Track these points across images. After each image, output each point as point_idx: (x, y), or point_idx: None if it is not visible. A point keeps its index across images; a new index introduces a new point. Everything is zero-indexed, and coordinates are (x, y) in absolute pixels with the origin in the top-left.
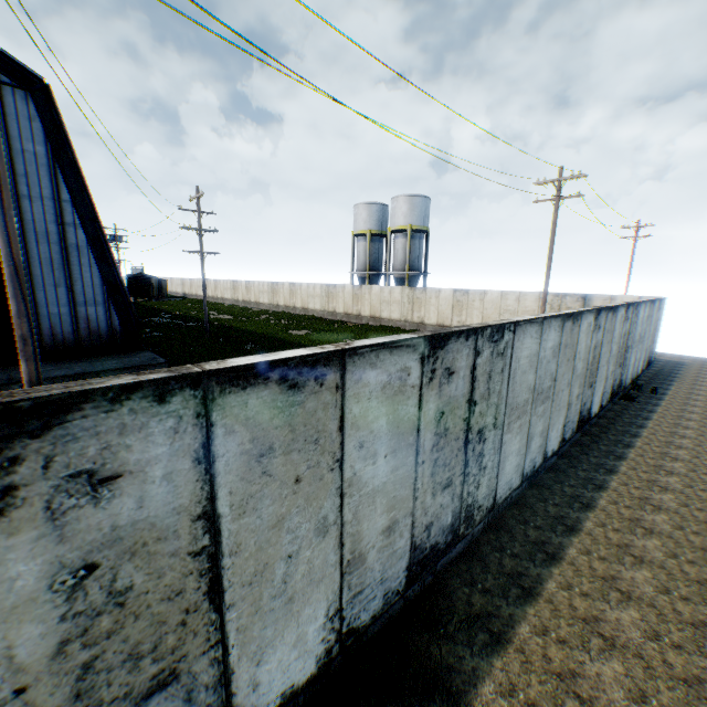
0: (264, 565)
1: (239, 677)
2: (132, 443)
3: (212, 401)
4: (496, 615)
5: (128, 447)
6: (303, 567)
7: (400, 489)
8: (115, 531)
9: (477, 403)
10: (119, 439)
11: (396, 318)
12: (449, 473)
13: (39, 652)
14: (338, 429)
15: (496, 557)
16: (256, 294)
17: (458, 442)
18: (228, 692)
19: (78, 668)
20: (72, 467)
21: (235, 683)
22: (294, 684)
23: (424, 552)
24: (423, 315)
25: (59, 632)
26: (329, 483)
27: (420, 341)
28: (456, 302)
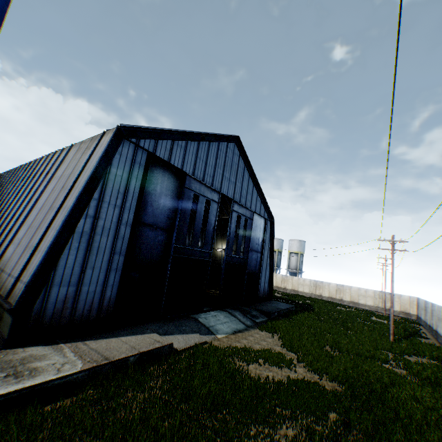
0: None
1: None
2: None
3: None
4: None
5: None
6: None
7: None
8: None
9: None
10: None
11: (306, 292)
12: None
13: None
14: None
15: None
16: None
17: None
18: None
19: None
20: None
21: None
22: None
23: None
24: (321, 292)
25: None
26: None
27: None
28: (338, 289)
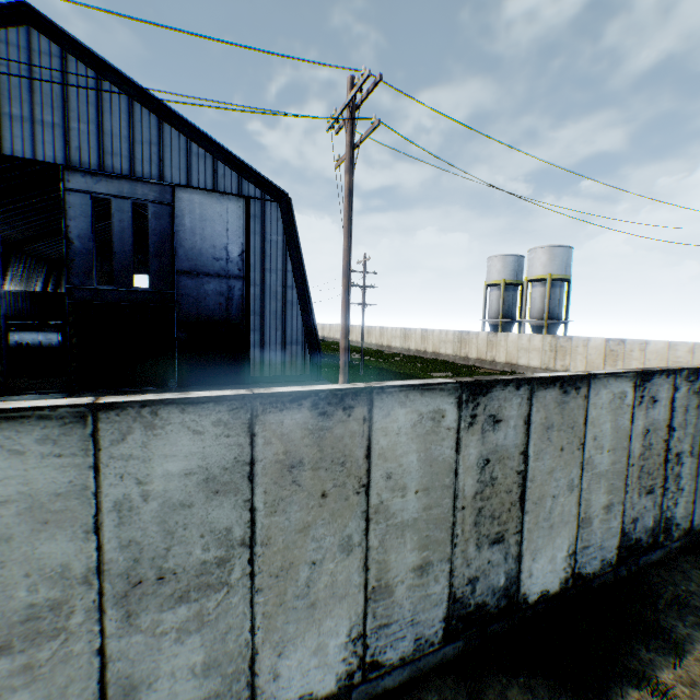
0: (542, 495)
1: (524, 562)
2: (506, 406)
3: (533, 393)
4: None
5: (505, 408)
6: (558, 508)
7: (615, 480)
8: (496, 447)
9: (674, 430)
10: (503, 403)
11: (534, 366)
12: (650, 481)
13: (469, 493)
14: (583, 423)
15: (696, 572)
16: (389, 338)
17: (658, 458)
18: (519, 568)
19: (477, 510)
20: (489, 412)
21: (522, 565)
22: (546, 590)
23: (629, 542)
24: (567, 363)
25: (475, 487)
26: (575, 457)
27: (632, 374)
28: (608, 351)
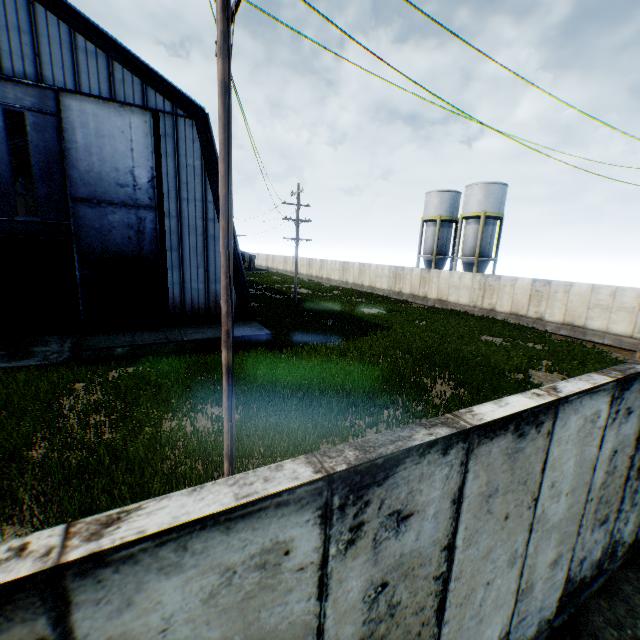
0: (471, 588)
1: None
2: (422, 488)
3: (471, 451)
4: None
5: (420, 491)
6: (493, 592)
7: (568, 525)
8: (400, 557)
9: None
10: (417, 484)
11: (463, 303)
12: (606, 509)
13: None
14: (540, 470)
15: None
16: (328, 271)
17: (619, 479)
18: None
19: None
20: (390, 507)
21: None
22: None
23: (573, 584)
24: (494, 302)
25: (359, 632)
26: (524, 519)
27: (612, 384)
28: (534, 292)
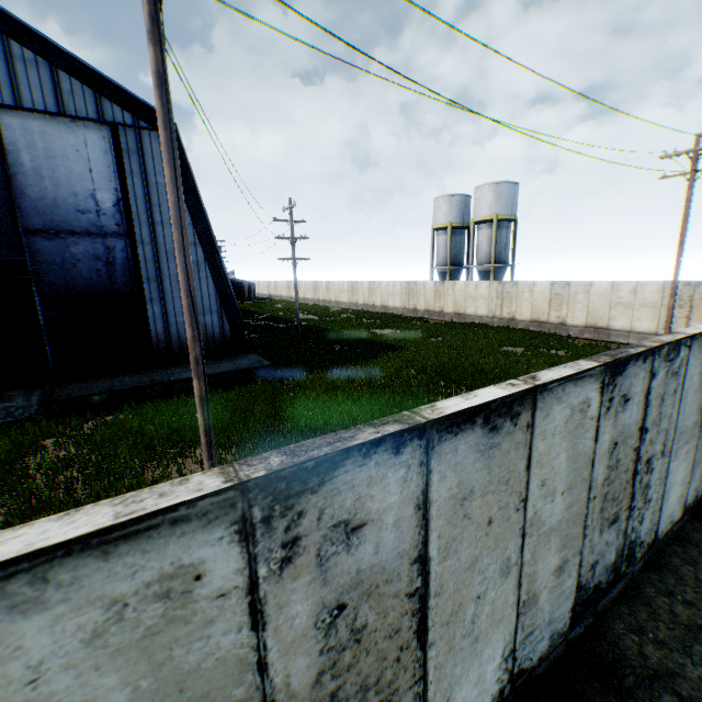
0: (458, 605)
1: None
2: (374, 493)
3: (432, 449)
4: (680, 675)
5: (371, 497)
6: (487, 607)
7: (571, 527)
8: (358, 574)
9: (647, 430)
10: (366, 490)
11: (482, 314)
12: (615, 507)
13: (304, 680)
14: (525, 468)
15: (663, 602)
16: (336, 293)
17: (626, 474)
18: None
19: (327, 696)
20: (334, 518)
21: None
22: None
23: (587, 592)
24: (514, 310)
25: (317, 663)
26: (514, 523)
27: (600, 369)
28: (554, 295)
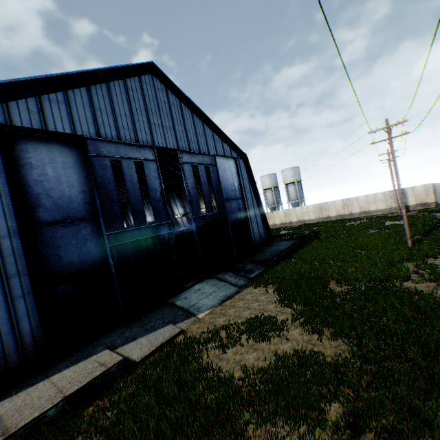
0: None
1: None
2: None
3: None
4: None
5: None
6: None
7: None
8: None
9: None
10: None
11: (313, 218)
12: None
13: None
14: None
15: None
16: None
17: None
18: None
19: None
20: None
21: None
22: None
23: None
24: (328, 213)
25: None
26: None
27: None
28: (344, 204)
